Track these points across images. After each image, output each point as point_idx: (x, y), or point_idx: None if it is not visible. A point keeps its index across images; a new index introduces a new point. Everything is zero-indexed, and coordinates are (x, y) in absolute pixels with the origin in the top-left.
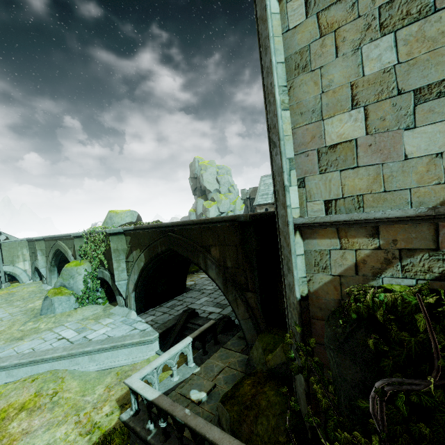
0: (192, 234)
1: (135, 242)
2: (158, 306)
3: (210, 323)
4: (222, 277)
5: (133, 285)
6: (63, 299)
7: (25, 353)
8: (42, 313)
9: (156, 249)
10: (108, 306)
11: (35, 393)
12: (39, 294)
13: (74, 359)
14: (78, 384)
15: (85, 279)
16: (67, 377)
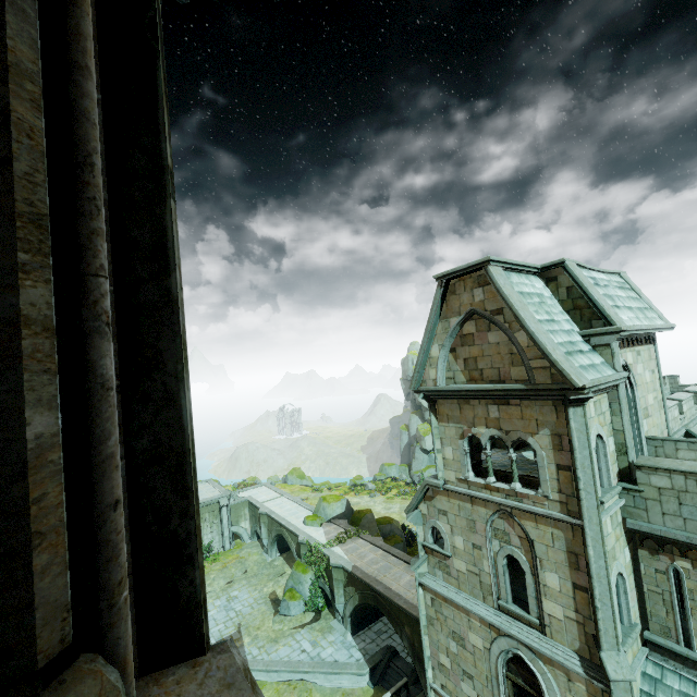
0: (393, 607)
1: (352, 581)
2: (367, 627)
3: (404, 681)
4: (412, 651)
5: (350, 613)
6: (296, 603)
7: (286, 661)
8: (281, 612)
9: (368, 600)
10: (327, 613)
11: (297, 696)
12: (266, 570)
13: (315, 674)
14: (321, 696)
15: (311, 588)
16: (313, 688)
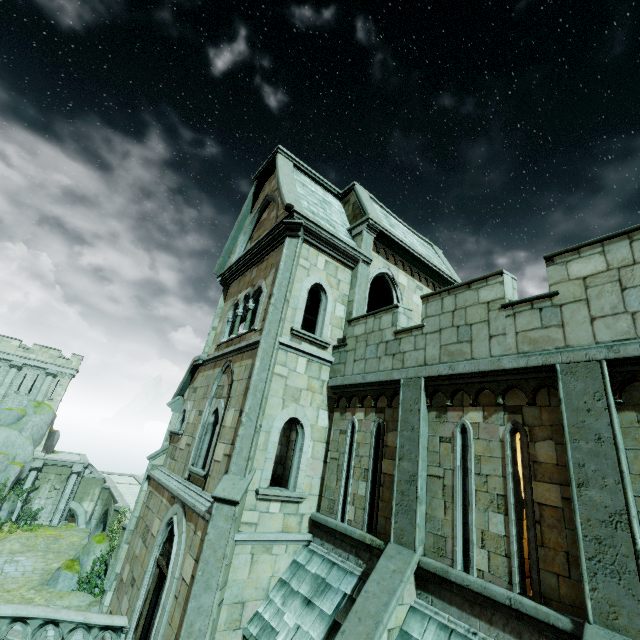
0: None
1: None
2: None
3: None
4: None
5: None
6: (69, 575)
7: None
8: (48, 583)
9: None
10: (98, 600)
11: None
12: (74, 551)
13: None
14: None
15: (94, 561)
16: None
